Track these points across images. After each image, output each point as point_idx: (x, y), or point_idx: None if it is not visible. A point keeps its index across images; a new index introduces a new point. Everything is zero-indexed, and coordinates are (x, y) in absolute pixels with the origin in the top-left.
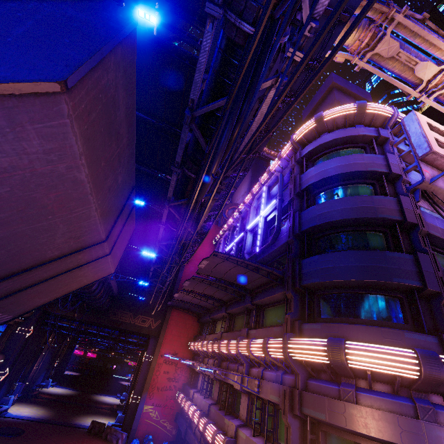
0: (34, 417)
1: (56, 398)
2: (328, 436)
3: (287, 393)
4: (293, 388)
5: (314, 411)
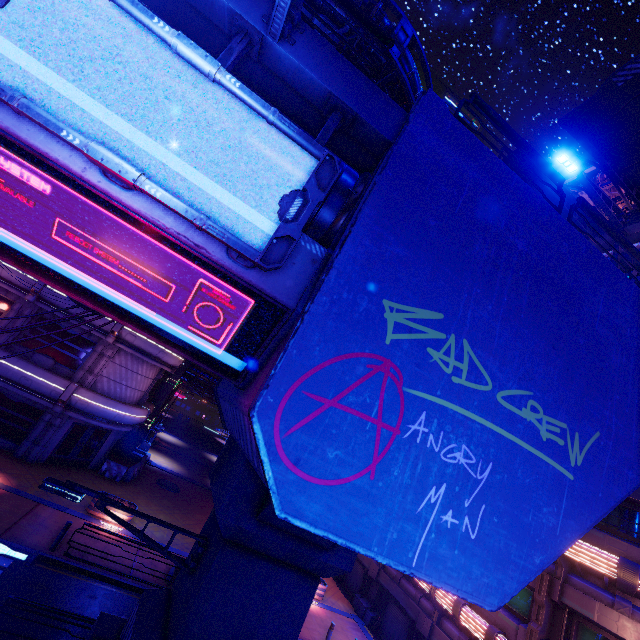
0: (176, 472)
1: (175, 449)
2: (581, 627)
3: (546, 579)
4: (552, 576)
5: (580, 607)
